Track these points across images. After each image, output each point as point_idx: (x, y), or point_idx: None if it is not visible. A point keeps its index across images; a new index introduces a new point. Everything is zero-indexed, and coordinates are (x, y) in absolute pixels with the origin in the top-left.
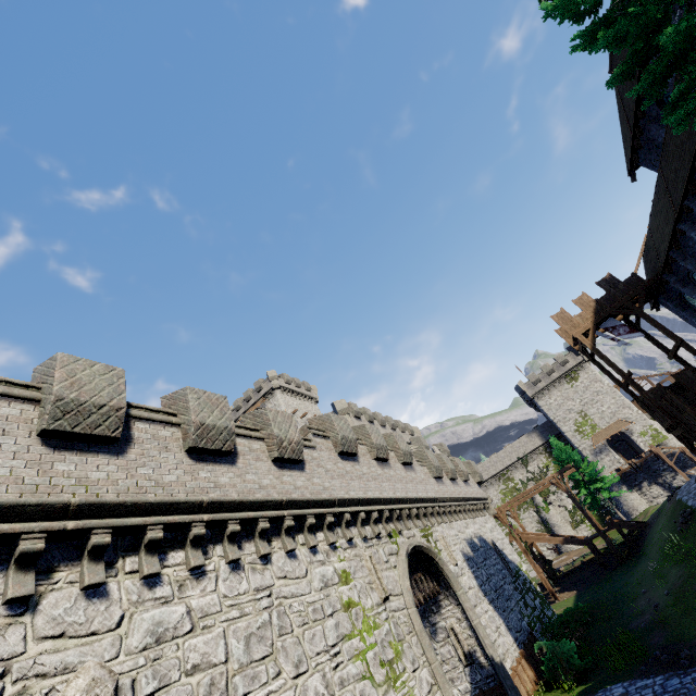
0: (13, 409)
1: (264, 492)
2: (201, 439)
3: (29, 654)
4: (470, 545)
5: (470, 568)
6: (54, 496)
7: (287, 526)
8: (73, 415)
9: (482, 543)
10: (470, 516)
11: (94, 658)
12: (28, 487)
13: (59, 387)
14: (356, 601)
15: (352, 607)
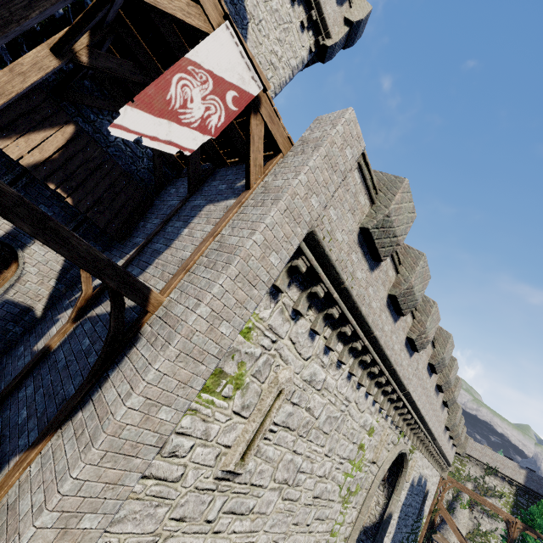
0: (363, 200)
1: (391, 352)
2: (402, 296)
3: (284, 341)
4: (419, 479)
5: (408, 490)
6: (342, 272)
7: (380, 381)
8: (382, 231)
9: (423, 484)
10: (434, 464)
11: (293, 366)
12: (340, 258)
13: (393, 207)
14: (364, 448)
15: (361, 449)
